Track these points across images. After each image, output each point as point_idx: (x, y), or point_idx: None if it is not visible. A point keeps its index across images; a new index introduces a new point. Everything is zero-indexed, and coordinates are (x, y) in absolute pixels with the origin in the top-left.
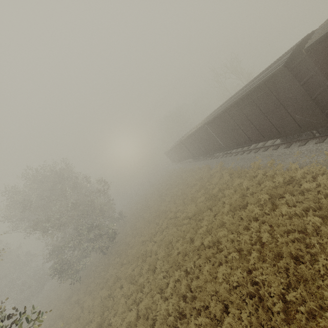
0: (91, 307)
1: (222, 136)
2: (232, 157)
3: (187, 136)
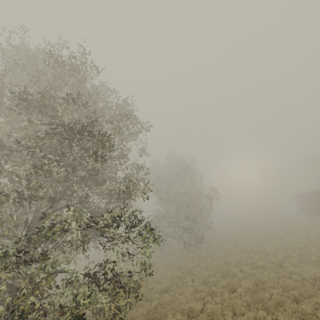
0: (163, 274)
1: None
2: None
3: None
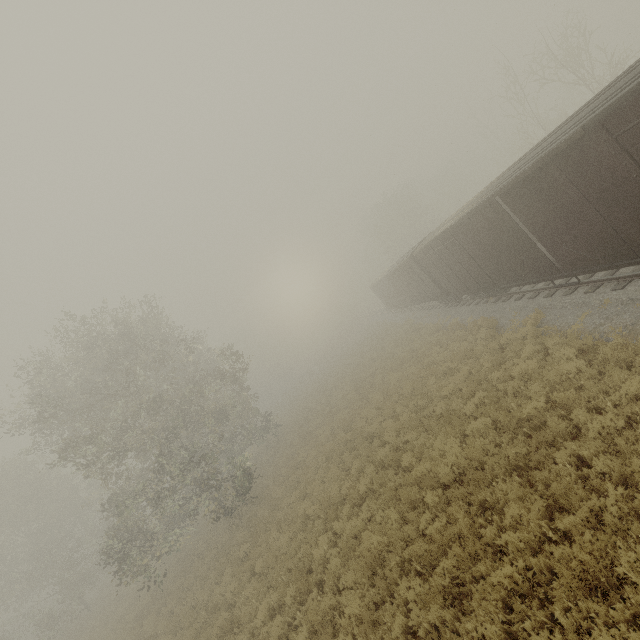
0: None
1: (555, 230)
2: (576, 296)
3: (431, 239)
